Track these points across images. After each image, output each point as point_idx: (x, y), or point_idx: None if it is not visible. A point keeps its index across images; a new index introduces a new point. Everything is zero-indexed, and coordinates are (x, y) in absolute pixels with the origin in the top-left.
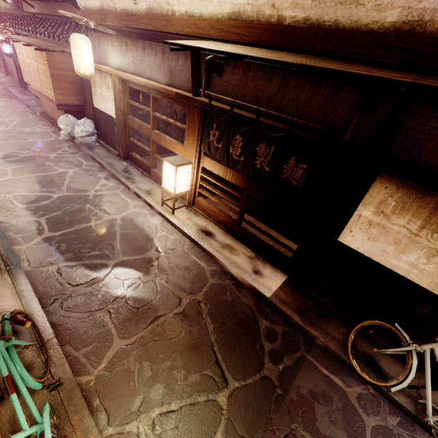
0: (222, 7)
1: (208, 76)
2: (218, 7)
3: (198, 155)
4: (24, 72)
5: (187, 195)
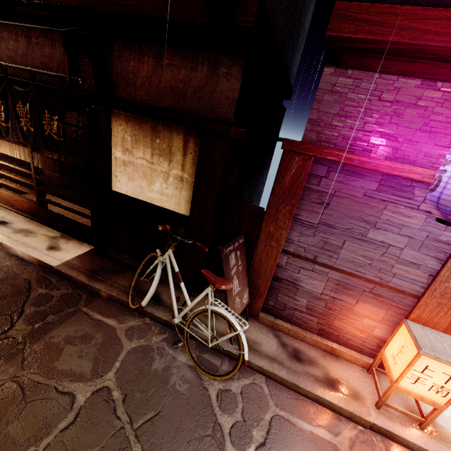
0: None
1: None
2: None
3: None
4: None
5: None
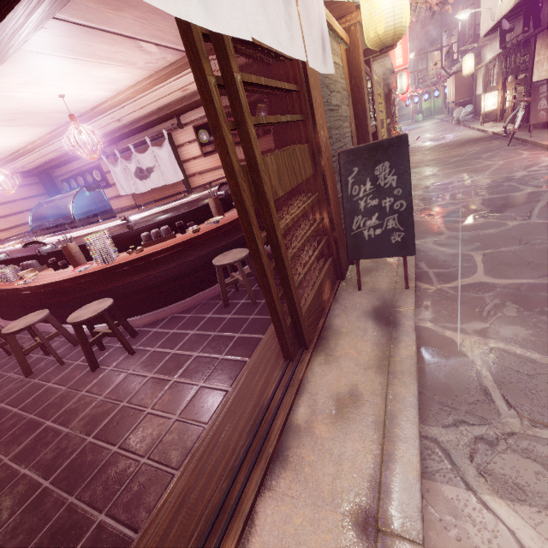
0: (512, 3)
1: (502, 38)
2: (511, 3)
3: (502, 83)
4: (448, 96)
5: (495, 113)
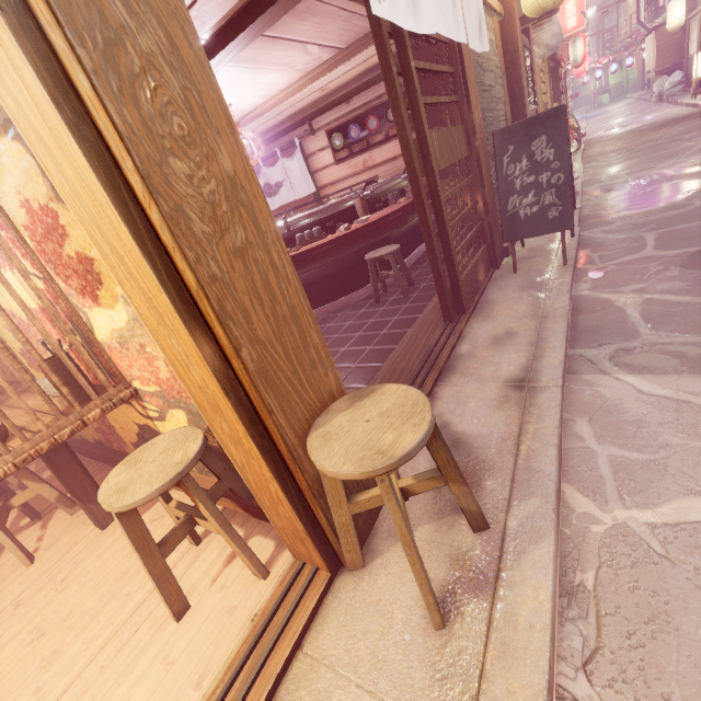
0: None
1: None
2: None
3: None
4: (646, 62)
5: None
